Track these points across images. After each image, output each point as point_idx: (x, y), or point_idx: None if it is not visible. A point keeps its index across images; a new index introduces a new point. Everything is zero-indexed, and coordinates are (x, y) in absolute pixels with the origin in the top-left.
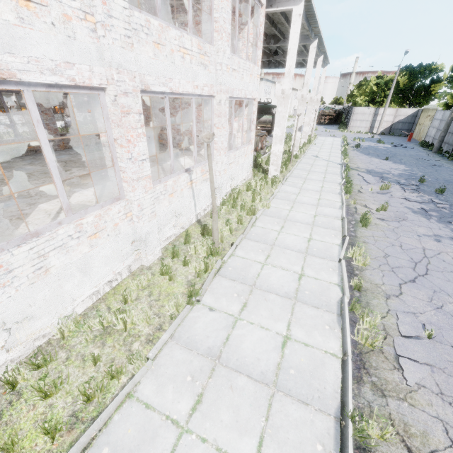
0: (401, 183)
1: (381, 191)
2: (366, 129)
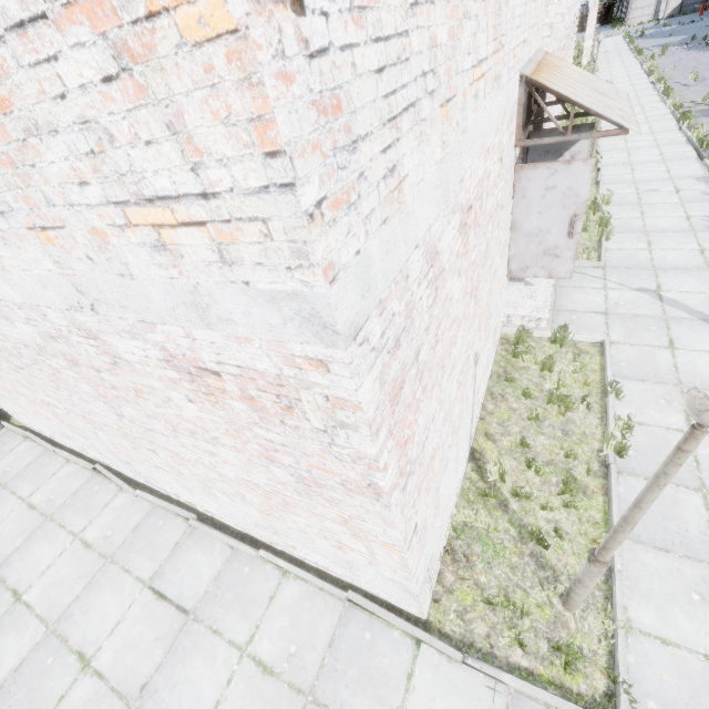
0: (678, 44)
1: (662, 51)
2: (649, 18)
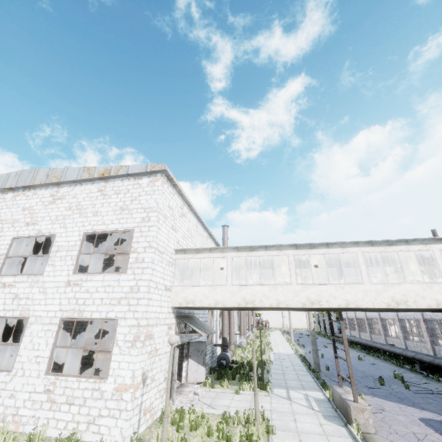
0: None
1: None
2: None
